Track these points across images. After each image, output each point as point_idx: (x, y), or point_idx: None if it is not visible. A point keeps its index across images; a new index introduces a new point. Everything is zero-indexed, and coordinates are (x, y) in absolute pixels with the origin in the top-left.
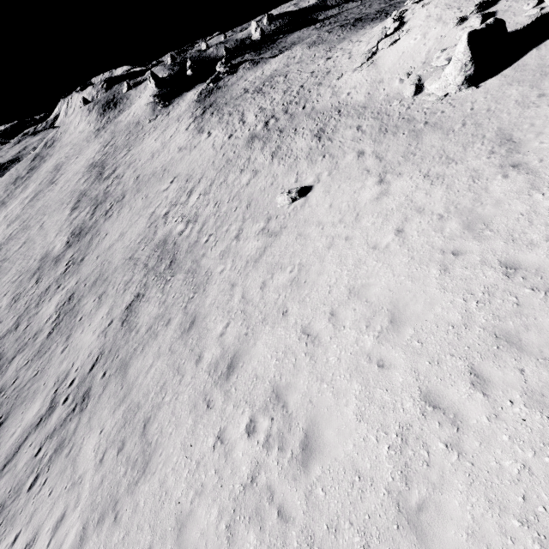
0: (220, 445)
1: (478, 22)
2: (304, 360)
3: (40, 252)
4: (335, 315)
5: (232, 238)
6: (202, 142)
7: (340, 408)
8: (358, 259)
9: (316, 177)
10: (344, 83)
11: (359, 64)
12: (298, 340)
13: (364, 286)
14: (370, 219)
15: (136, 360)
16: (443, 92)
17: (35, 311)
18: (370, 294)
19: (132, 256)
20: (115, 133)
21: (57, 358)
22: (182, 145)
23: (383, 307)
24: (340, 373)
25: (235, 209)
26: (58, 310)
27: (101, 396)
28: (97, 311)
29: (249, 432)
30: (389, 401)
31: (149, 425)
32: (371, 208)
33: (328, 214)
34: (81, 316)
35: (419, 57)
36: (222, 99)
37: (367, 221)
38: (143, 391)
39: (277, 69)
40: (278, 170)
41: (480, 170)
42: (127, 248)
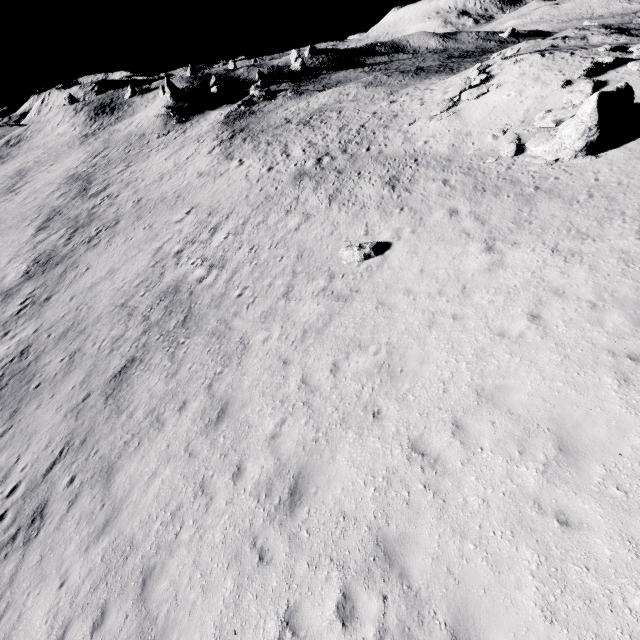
0: (290, 639)
1: (589, 88)
2: (425, 496)
3: None
4: (462, 427)
5: (279, 295)
6: (232, 171)
7: (508, 592)
8: (479, 348)
9: (395, 232)
10: (419, 130)
11: (438, 112)
12: (407, 461)
13: (499, 388)
14: (484, 295)
15: (128, 462)
16: (554, 156)
17: None
18: (512, 402)
19: (126, 302)
20: (109, 143)
21: None
22: (203, 170)
23: (541, 425)
24: (494, 527)
25: (280, 259)
26: (1, 369)
27: (65, 518)
28: (65, 377)
29: (344, 619)
30: (597, 591)
31: (153, 583)
32: (482, 281)
33: (419, 281)
34: (38, 382)
35: (516, 115)
36: (257, 126)
37: (481, 298)
38: (141, 517)
39: (327, 103)
40: (339, 217)
41: (632, 252)
42: (118, 290)
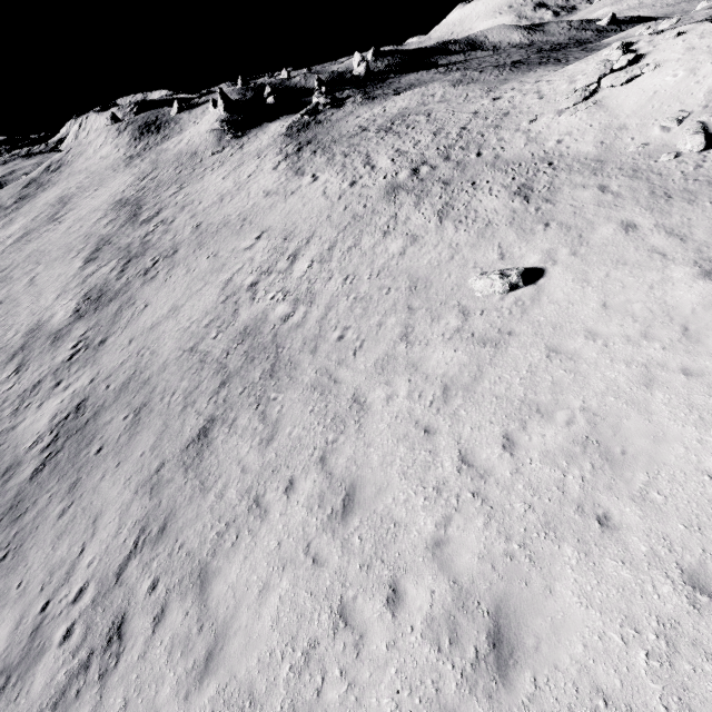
0: None
1: None
2: None
3: (27, 321)
4: None
5: (395, 338)
6: (305, 188)
7: None
8: None
9: (546, 254)
10: (545, 128)
11: (570, 104)
12: (692, 609)
13: None
14: None
15: (227, 563)
16: None
17: (10, 424)
18: None
19: (195, 346)
20: (158, 163)
21: (50, 529)
22: (270, 188)
23: None
24: None
25: (387, 291)
26: (55, 428)
27: (151, 643)
28: (132, 440)
29: None
30: None
31: None
32: None
33: (605, 319)
34: (99, 446)
35: (693, 99)
36: (326, 136)
37: None
38: (258, 653)
39: (408, 107)
40: (458, 237)
41: None
42: (185, 332)
